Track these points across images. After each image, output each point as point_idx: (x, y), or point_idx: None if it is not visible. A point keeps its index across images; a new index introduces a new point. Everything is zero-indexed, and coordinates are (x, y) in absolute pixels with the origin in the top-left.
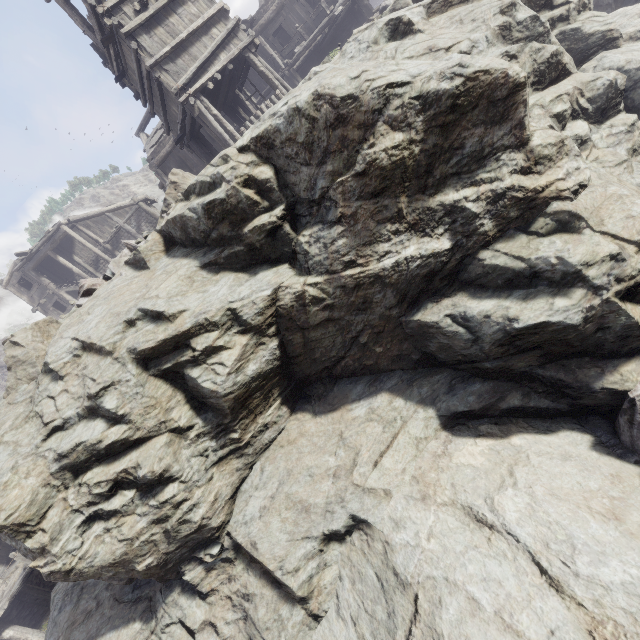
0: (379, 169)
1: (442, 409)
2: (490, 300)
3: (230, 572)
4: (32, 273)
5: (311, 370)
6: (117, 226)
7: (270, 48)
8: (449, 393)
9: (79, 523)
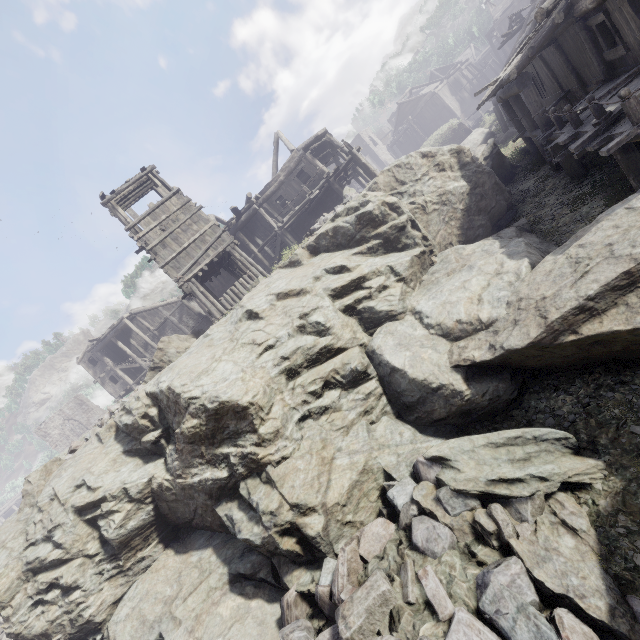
0: (186, 435)
1: (232, 569)
2: (242, 512)
3: None
4: (98, 353)
5: (179, 522)
6: (165, 317)
7: (268, 216)
8: (240, 558)
9: (30, 604)
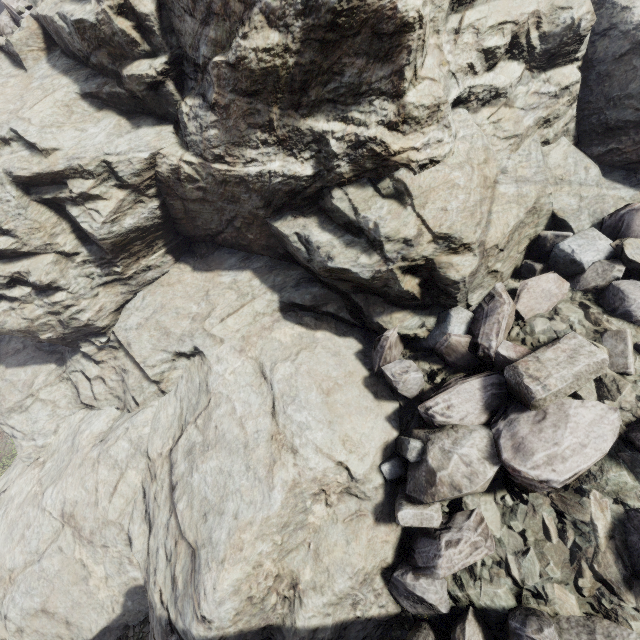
0: (249, 70)
1: (284, 297)
2: (328, 234)
3: (116, 354)
4: None
5: (195, 233)
6: None
7: None
8: (295, 288)
9: None
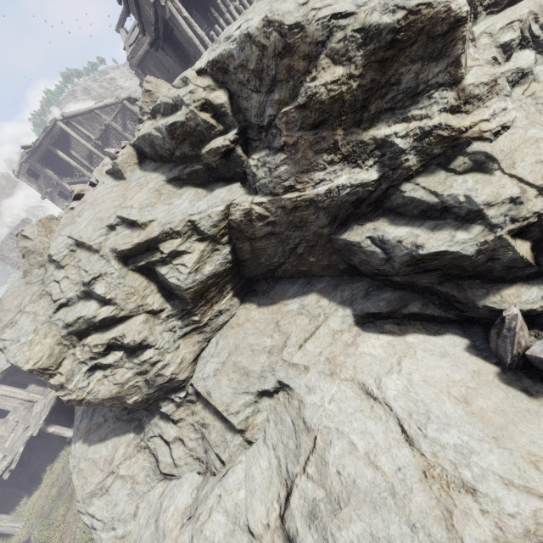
0: (318, 103)
1: (357, 310)
2: (405, 227)
3: (193, 409)
4: (37, 165)
5: (258, 271)
6: (105, 123)
7: None
8: (365, 298)
9: (85, 370)
